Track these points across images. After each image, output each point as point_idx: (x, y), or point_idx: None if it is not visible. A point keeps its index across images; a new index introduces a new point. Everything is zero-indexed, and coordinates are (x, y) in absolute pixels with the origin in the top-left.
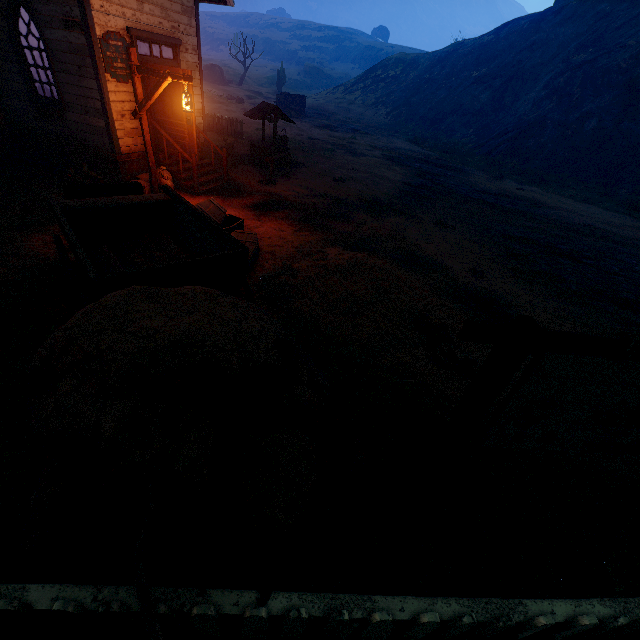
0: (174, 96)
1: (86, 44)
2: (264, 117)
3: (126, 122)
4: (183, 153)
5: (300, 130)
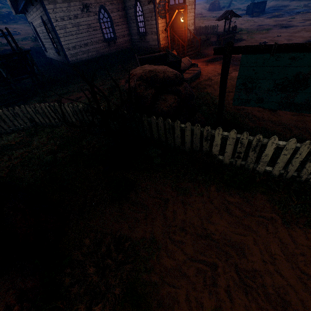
0: (180, 18)
1: (153, 7)
2: (224, 18)
3: (163, 34)
4: (181, 42)
5: (255, 22)
